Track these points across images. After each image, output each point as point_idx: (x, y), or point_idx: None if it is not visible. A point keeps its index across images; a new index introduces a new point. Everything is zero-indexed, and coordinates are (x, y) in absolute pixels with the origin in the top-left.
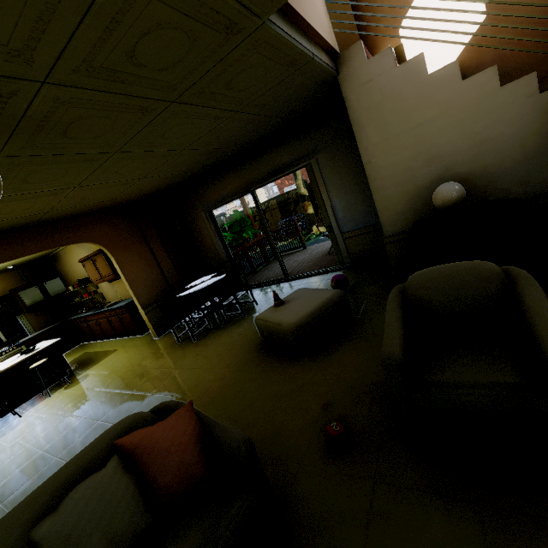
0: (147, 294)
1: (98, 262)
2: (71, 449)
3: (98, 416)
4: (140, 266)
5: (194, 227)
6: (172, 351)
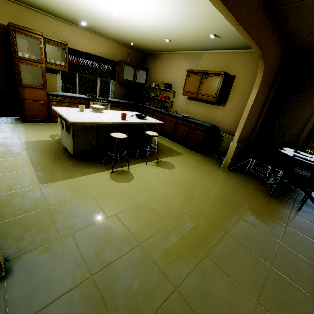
0: (244, 133)
1: (208, 81)
2: (274, 302)
3: (260, 253)
4: (256, 108)
5: (298, 102)
6: (274, 204)
